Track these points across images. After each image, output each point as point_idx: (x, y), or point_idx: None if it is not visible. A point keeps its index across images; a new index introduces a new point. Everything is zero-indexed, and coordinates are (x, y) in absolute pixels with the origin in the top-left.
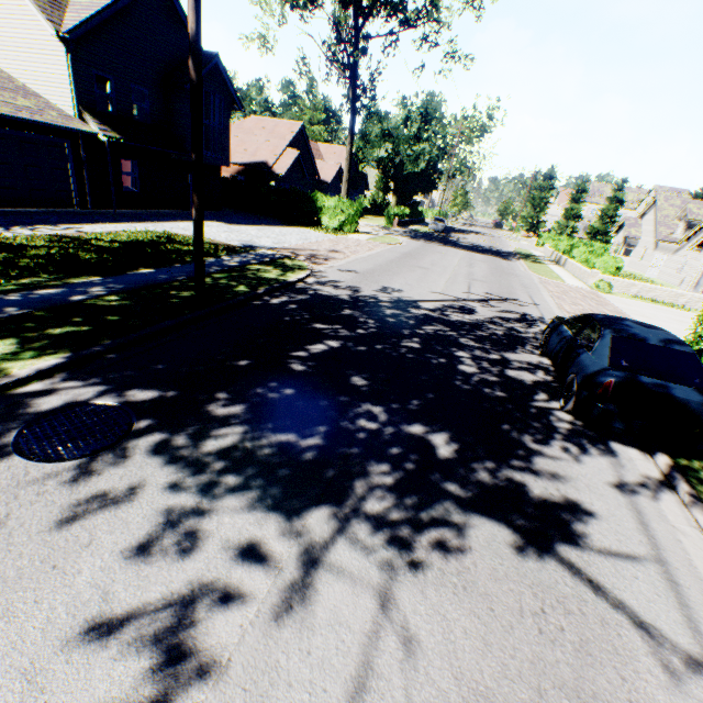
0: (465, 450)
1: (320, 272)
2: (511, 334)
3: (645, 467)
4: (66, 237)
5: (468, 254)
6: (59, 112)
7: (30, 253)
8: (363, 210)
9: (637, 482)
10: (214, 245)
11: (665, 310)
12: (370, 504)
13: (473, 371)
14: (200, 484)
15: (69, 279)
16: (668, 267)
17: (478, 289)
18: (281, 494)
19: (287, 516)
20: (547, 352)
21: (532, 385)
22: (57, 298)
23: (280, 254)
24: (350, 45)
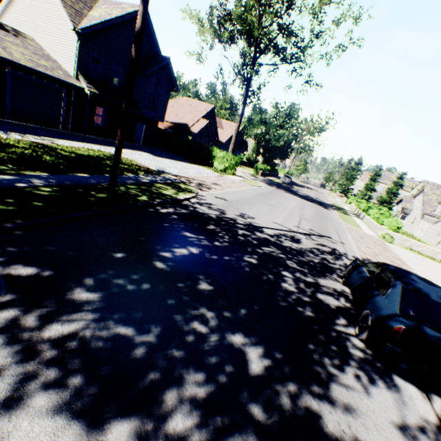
0: (274, 368)
1: (202, 196)
2: (323, 263)
3: (423, 408)
4: (42, 145)
5: (302, 200)
6: (65, 72)
7: (10, 149)
8: (241, 162)
9: (418, 426)
10: (138, 166)
11: (428, 261)
12: (174, 422)
13: (292, 290)
14: (21, 374)
15: (26, 171)
16: (429, 232)
17: (305, 225)
18: (94, 397)
19: (87, 428)
20: (348, 283)
21: (335, 309)
22: (6, 182)
23: (180, 179)
24: (250, 67)
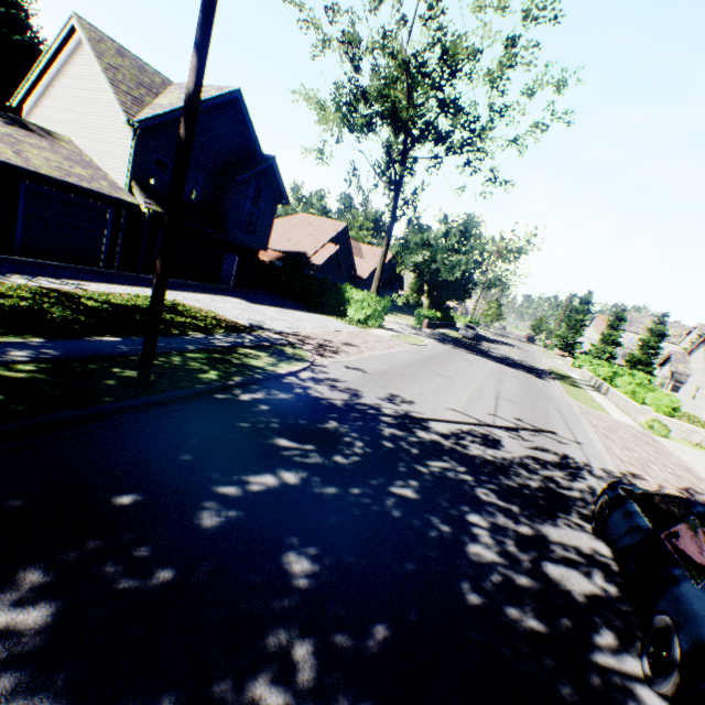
0: None
1: (321, 366)
2: (549, 488)
3: None
4: (58, 291)
5: (498, 366)
6: (112, 183)
7: None
8: (395, 307)
9: None
10: (217, 320)
11: None
12: None
13: (492, 559)
14: None
15: (6, 336)
16: None
17: (506, 411)
18: None
19: None
20: (606, 534)
21: (587, 602)
22: None
23: (285, 339)
24: (399, 164)
